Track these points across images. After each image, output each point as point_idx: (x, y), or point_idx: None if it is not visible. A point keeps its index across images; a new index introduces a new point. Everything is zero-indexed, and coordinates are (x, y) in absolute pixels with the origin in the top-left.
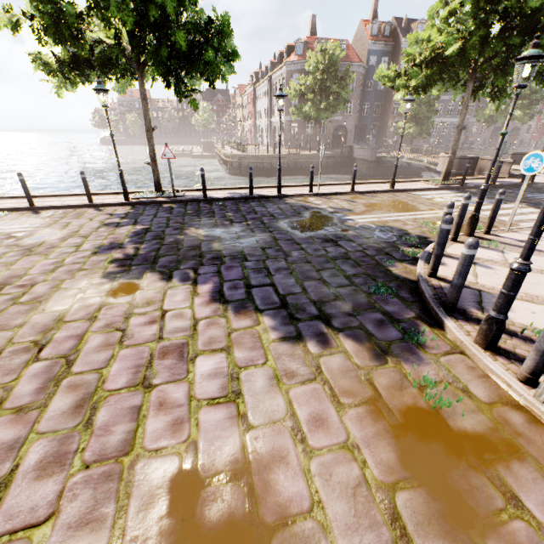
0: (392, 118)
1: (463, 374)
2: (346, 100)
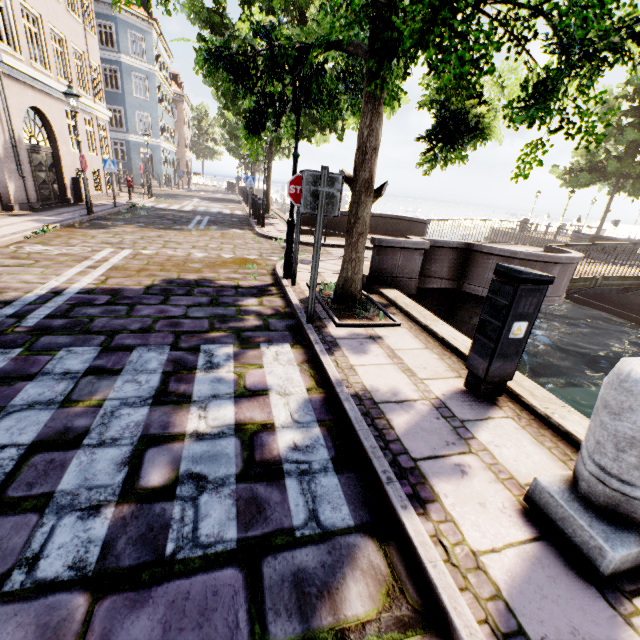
0: None
1: None
2: None
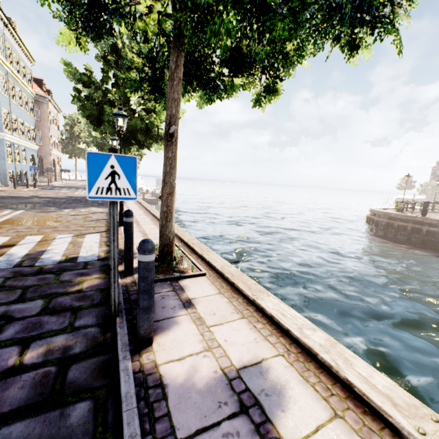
0: None
1: None
2: None
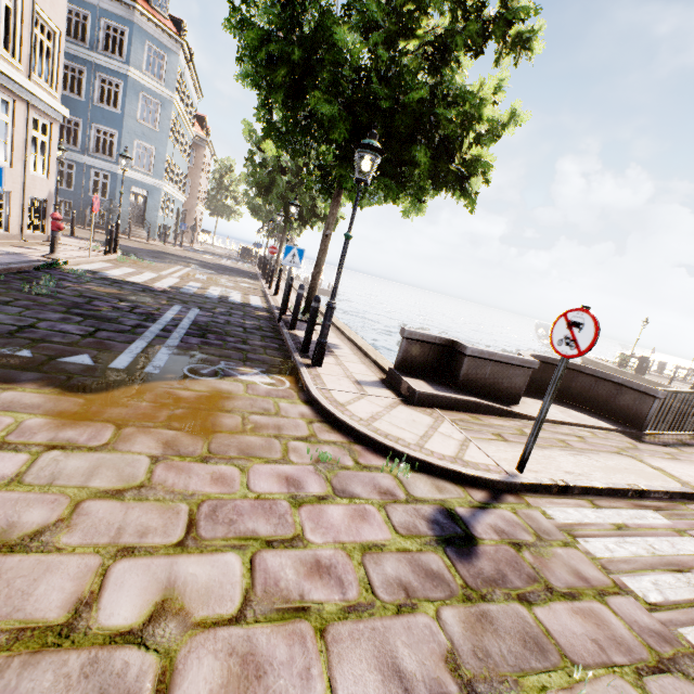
0: None
1: None
2: None
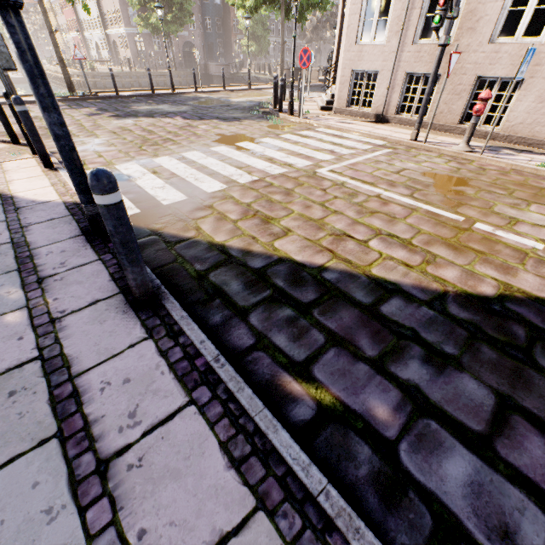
0: (234, 36)
1: (285, 121)
2: (190, 13)
